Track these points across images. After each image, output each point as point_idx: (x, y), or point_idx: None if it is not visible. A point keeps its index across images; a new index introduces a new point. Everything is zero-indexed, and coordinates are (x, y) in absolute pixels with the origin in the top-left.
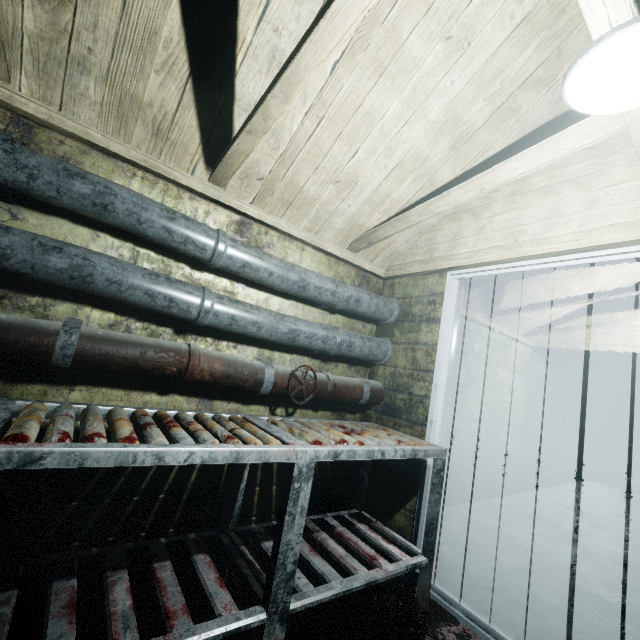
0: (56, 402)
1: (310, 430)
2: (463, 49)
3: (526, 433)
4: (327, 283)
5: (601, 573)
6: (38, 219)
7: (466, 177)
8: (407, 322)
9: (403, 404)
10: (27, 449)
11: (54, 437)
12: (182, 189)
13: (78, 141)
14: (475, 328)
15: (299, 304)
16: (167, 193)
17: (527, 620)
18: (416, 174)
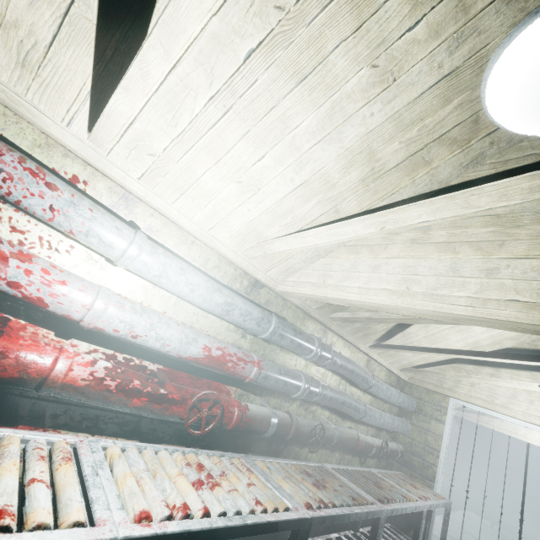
0: (332, 465)
1: (405, 486)
2: (491, 330)
3: (444, 473)
4: (396, 394)
5: None
6: (321, 371)
7: None
8: (421, 415)
9: (418, 464)
10: (392, 508)
11: (385, 500)
12: (356, 348)
13: (336, 334)
14: None
15: (377, 399)
16: (352, 351)
17: None
18: None
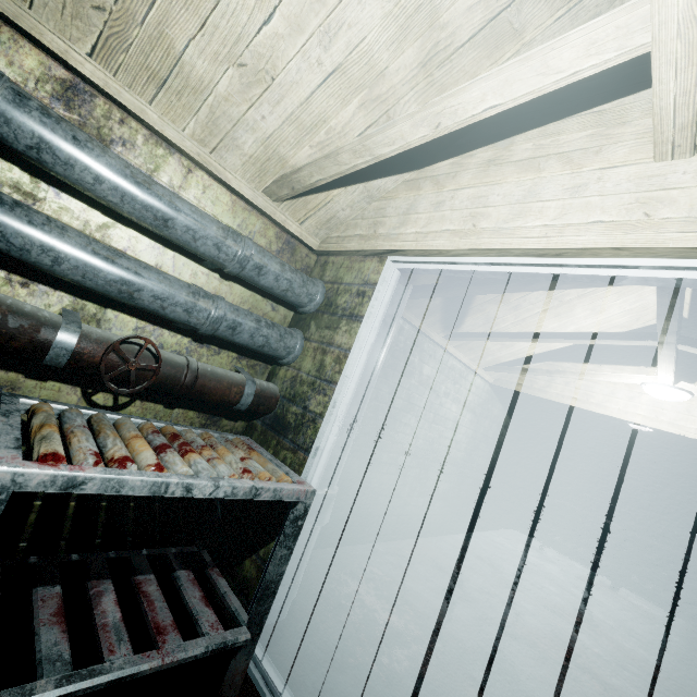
0: None
1: (82, 434)
2: None
3: (461, 475)
4: (210, 227)
5: (485, 645)
6: None
7: None
8: (327, 314)
9: (294, 420)
10: None
11: None
12: None
13: None
14: (430, 348)
15: (168, 250)
16: None
17: None
18: (367, 95)
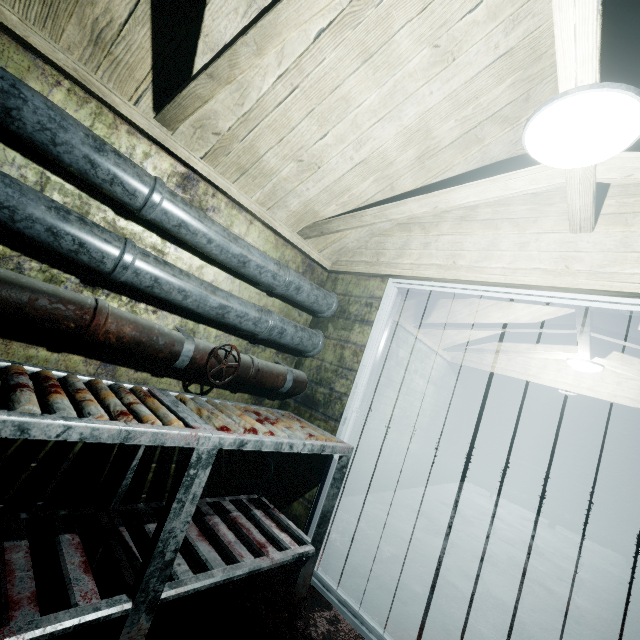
0: None
1: (221, 414)
2: (447, 62)
3: (427, 436)
4: (270, 264)
5: (460, 564)
6: None
7: (424, 191)
8: (342, 319)
9: (323, 398)
10: None
11: None
12: (120, 118)
13: None
14: (403, 335)
15: (236, 279)
16: (99, 118)
17: (392, 606)
18: (379, 175)
